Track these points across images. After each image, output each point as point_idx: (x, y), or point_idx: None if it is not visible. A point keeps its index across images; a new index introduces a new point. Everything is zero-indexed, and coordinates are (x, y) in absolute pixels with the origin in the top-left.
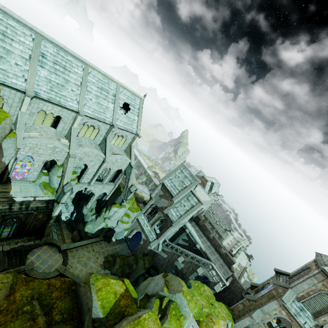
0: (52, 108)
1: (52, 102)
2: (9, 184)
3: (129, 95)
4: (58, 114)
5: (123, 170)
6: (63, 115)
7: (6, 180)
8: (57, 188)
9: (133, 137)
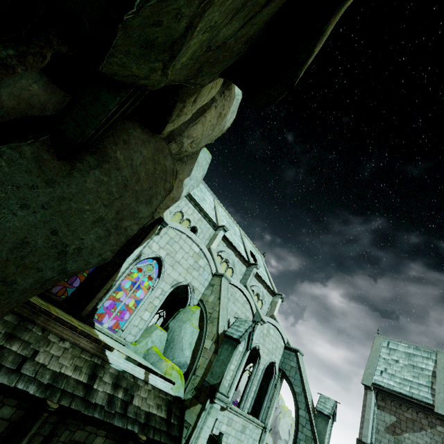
0: (191, 213)
1: (196, 203)
2: (90, 327)
3: (251, 246)
4: (195, 224)
5: (277, 369)
6: (200, 228)
7: (88, 313)
8: (187, 364)
9: (270, 301)
